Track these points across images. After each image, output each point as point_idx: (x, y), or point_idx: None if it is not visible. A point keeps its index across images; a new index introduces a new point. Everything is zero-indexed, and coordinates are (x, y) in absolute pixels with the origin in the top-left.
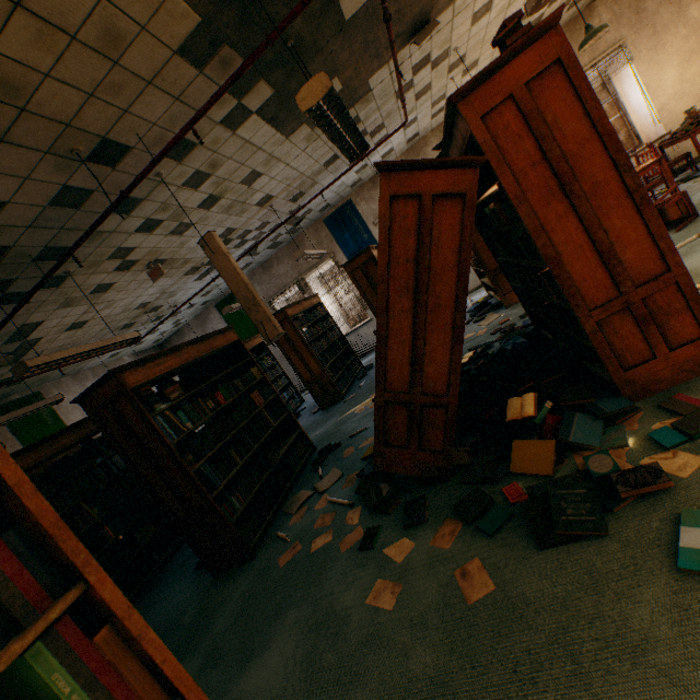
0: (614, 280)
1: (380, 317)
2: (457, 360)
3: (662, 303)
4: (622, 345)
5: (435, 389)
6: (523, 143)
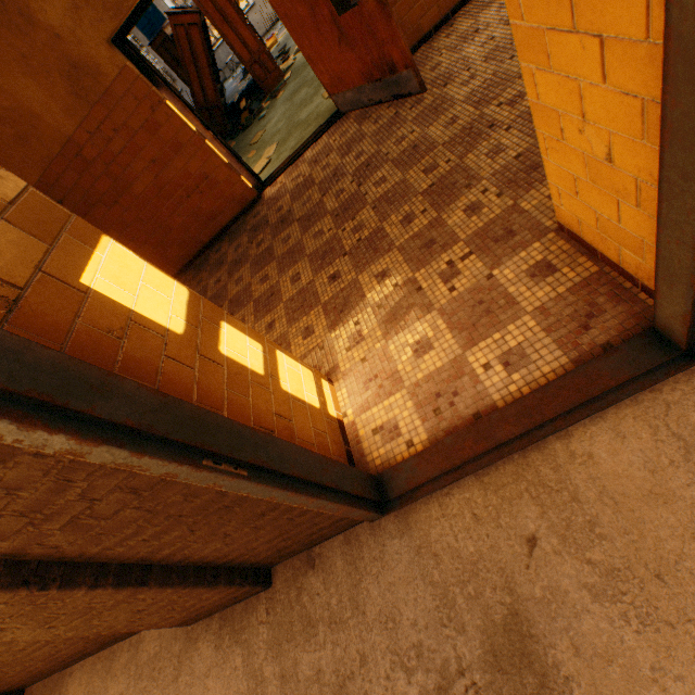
0: (249, 53)
1: (187, 75)
2: (216, 89)
3: (264, 60)
4: (259, 76)
5: (214, 102)
6: (209, 5)
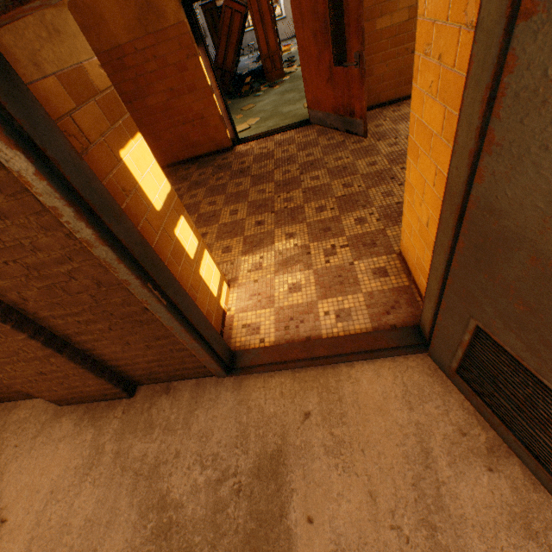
0: (268, 50)
1: (218, 41)
2: (235, 61)
3: (276, 59)
4: (268, 67)
5: (229, 68)
6: (256, 6)
